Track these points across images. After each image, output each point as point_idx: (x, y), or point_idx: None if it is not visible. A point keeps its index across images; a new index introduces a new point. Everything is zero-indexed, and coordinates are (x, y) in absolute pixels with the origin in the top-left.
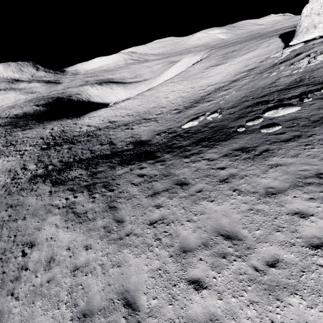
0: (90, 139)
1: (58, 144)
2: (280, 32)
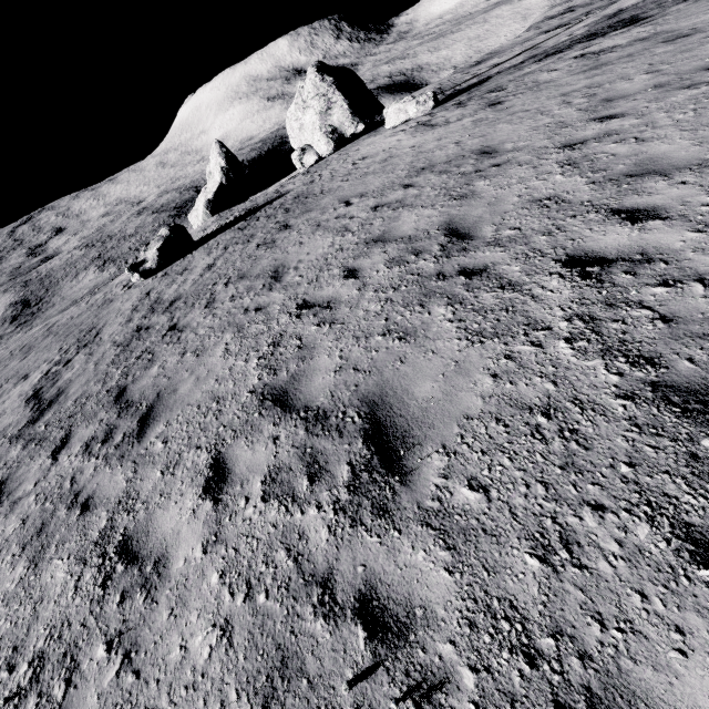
0: None
1: None
2: (482, 67)
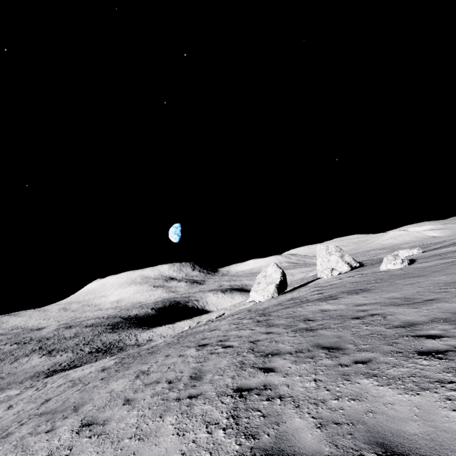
0: (116, 352)
1: (100, 351)
2: None
